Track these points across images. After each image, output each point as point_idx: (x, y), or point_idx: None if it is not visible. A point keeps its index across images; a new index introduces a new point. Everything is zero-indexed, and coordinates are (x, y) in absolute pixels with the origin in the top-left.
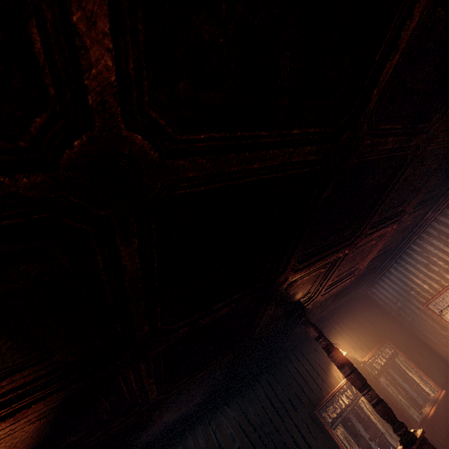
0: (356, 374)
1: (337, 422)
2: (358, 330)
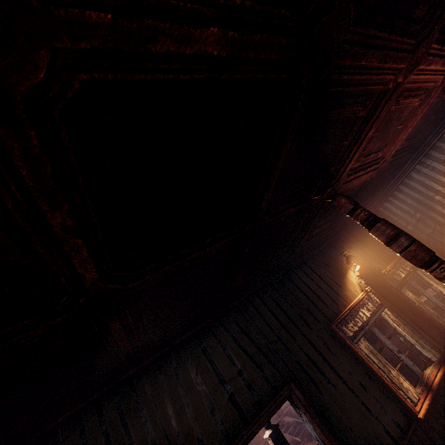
0: (418, 244)
1: (360, 336)
2: (372, 244)
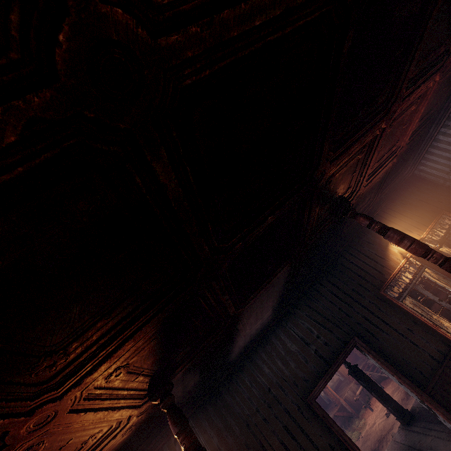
0: (416, 244)
1: (404, 295)
2: (410, 212)
